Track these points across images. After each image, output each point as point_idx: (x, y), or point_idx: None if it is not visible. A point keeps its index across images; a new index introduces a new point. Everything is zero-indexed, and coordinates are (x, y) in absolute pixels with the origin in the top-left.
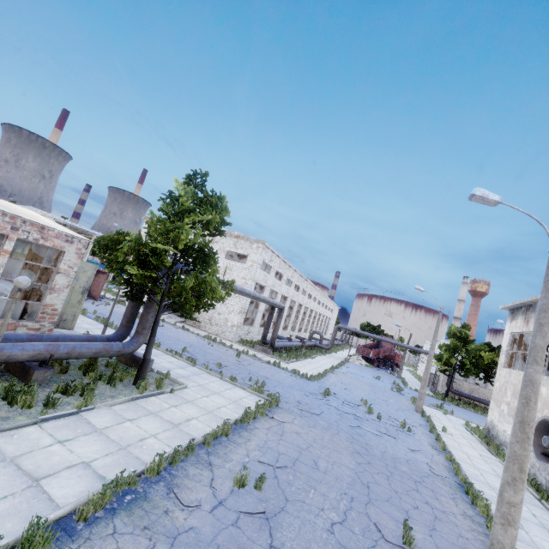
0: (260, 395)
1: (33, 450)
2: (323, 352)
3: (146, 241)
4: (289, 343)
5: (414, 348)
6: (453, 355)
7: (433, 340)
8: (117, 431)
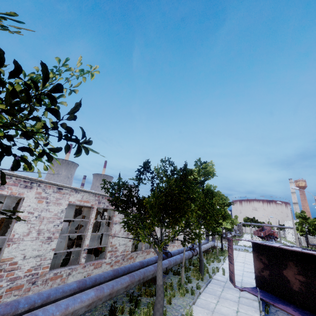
0: (248, 252)
1: (235, 260)
2: (240, 238)
3: None
4: (229, 235)
5: (283, 227)
6: (303, 226)
7: (293, 222)
8: (238, 259)
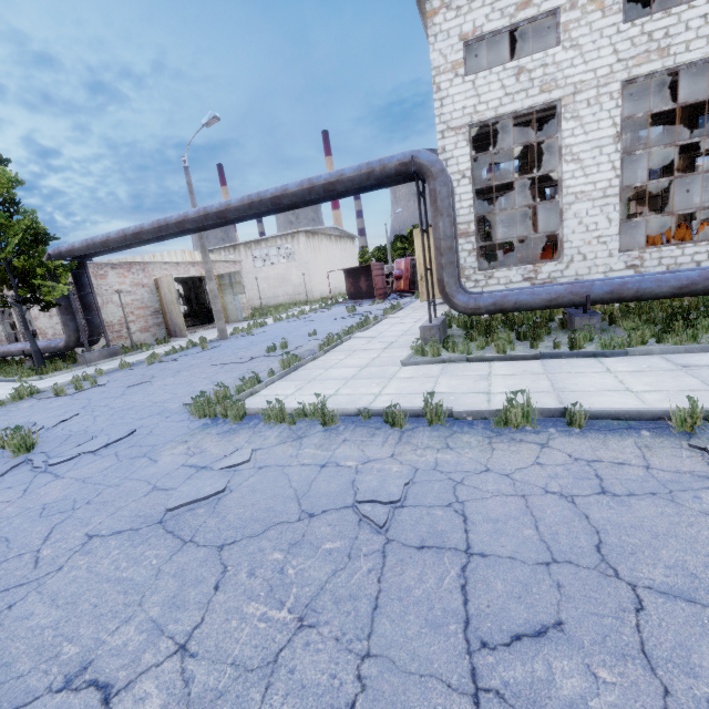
0: (7, 400)
1: None
2: None
3: (13, 250)
4: (685, 276)
5: None
6: None
7: None
8: None
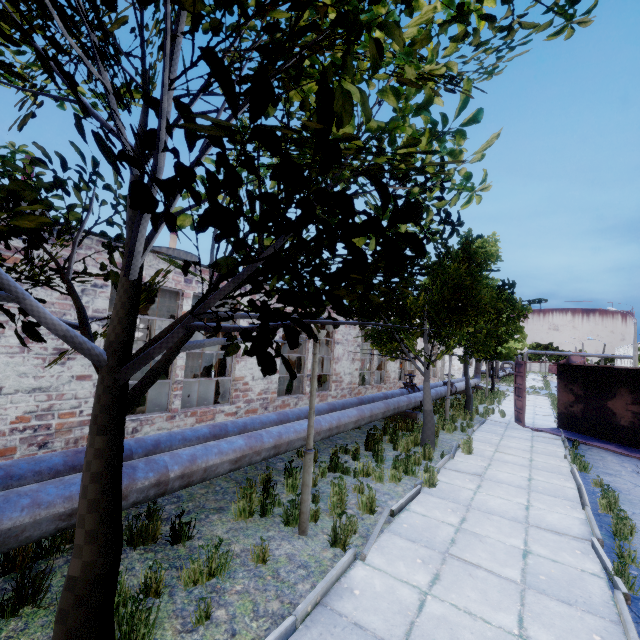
0: (540, 395)
1: None
2: None
3: None
4: (501, 373)
5: (611, 356)
6: None
7: (634, 345)
8: None
